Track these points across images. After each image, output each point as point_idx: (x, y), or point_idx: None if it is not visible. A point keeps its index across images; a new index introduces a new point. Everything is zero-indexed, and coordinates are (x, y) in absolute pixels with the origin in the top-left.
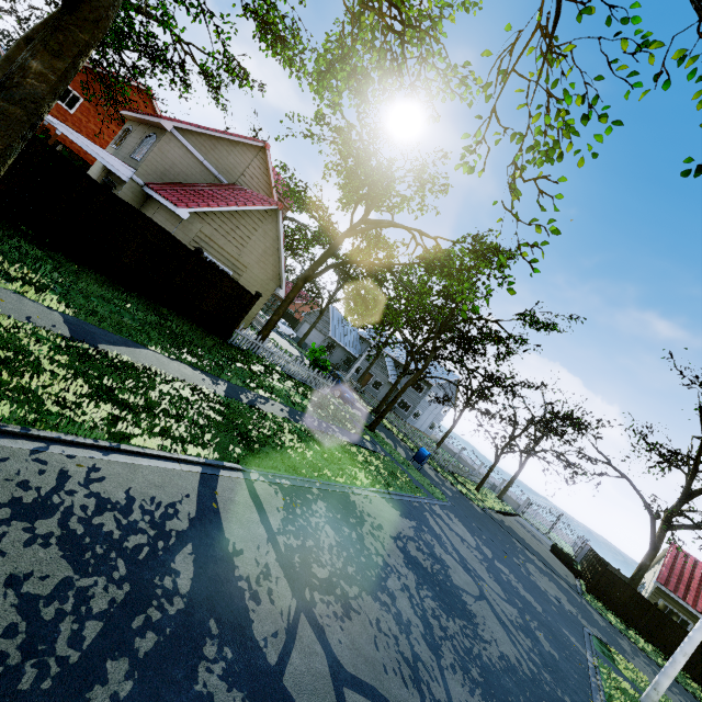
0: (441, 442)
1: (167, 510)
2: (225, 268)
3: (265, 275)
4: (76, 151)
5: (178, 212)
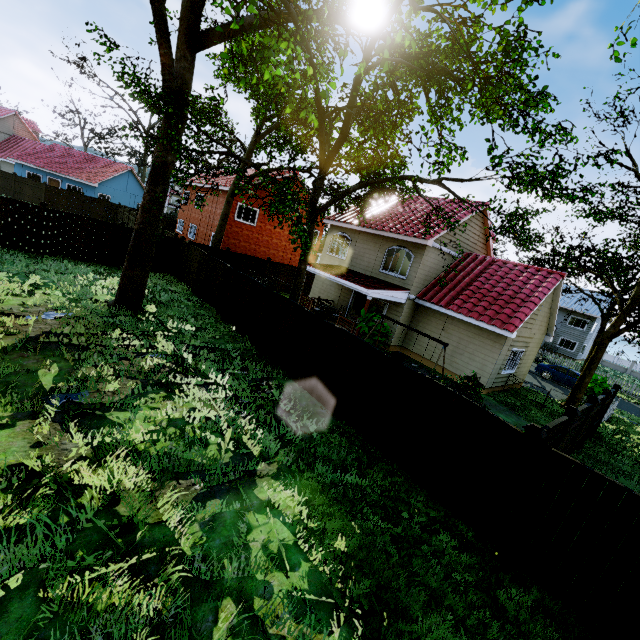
0: None
1: None
2: (521, 349)
3: (540, 333)
4: (263, 253)
5: (511, 336)
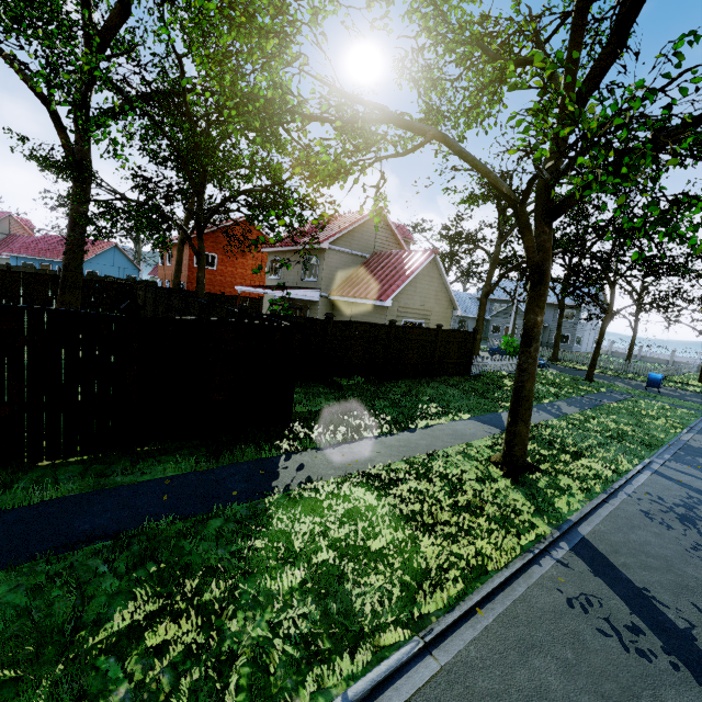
0: (630, 355)
1: (694, 499)
2: (419, 321)
3: (443, 308)
4: (229, 293)
5: (385, 304)
